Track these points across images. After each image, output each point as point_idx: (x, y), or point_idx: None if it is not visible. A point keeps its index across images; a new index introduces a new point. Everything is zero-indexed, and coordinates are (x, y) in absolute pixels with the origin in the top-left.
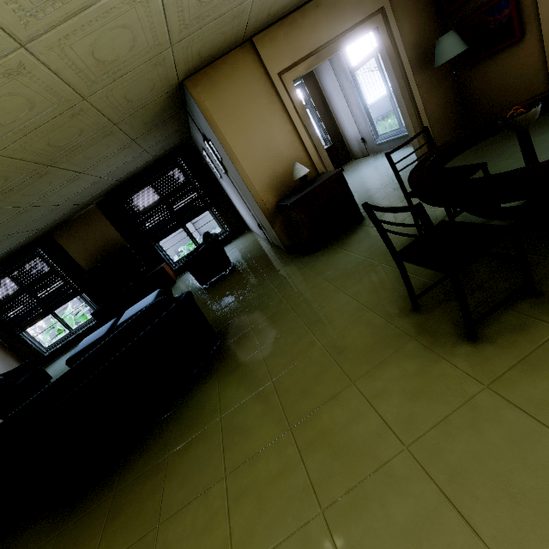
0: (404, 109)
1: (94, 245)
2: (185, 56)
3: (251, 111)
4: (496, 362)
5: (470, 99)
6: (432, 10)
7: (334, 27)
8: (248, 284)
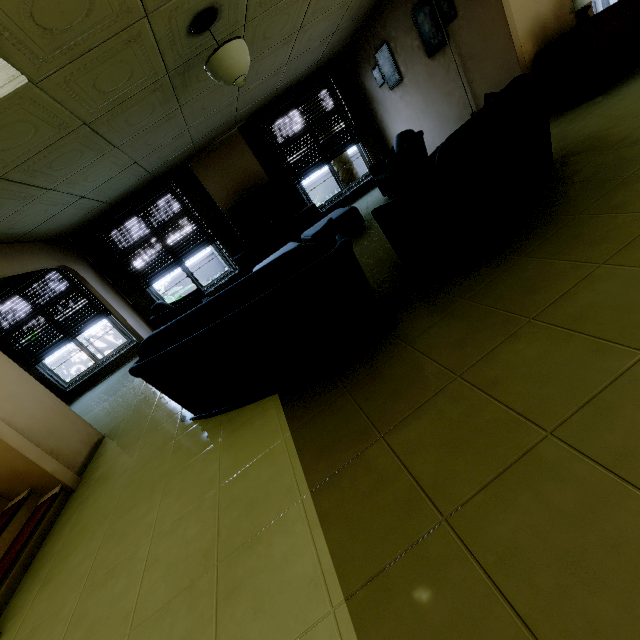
0: None
1: (234, 180)
2: None
3: None
4: None
5: None
6: None
7: None
8: None
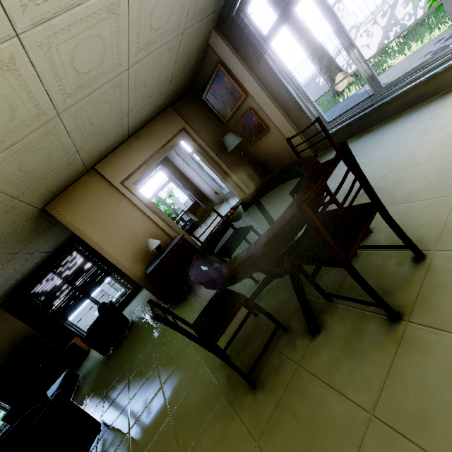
0: (221, 178)
1: (1, 344)
2: (35, 196)
3: (106, 211)
4: (264, 411)
5: (262, 162)
6: (217, 121)
7: (153, 146)
8: (137, 346)
